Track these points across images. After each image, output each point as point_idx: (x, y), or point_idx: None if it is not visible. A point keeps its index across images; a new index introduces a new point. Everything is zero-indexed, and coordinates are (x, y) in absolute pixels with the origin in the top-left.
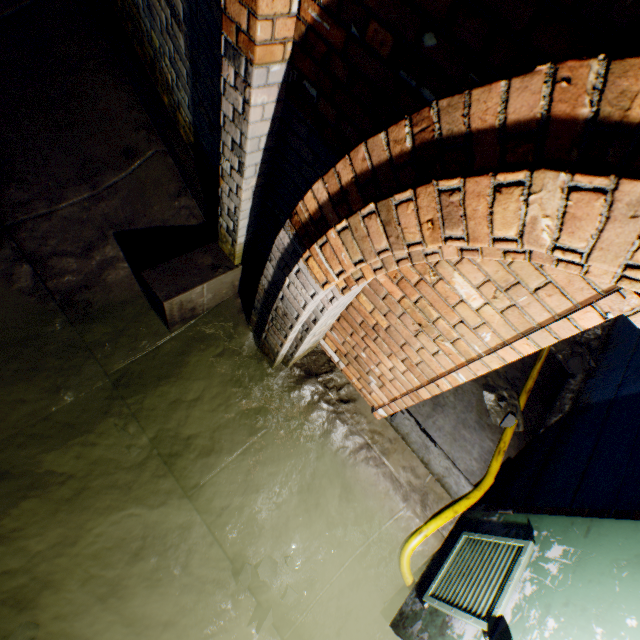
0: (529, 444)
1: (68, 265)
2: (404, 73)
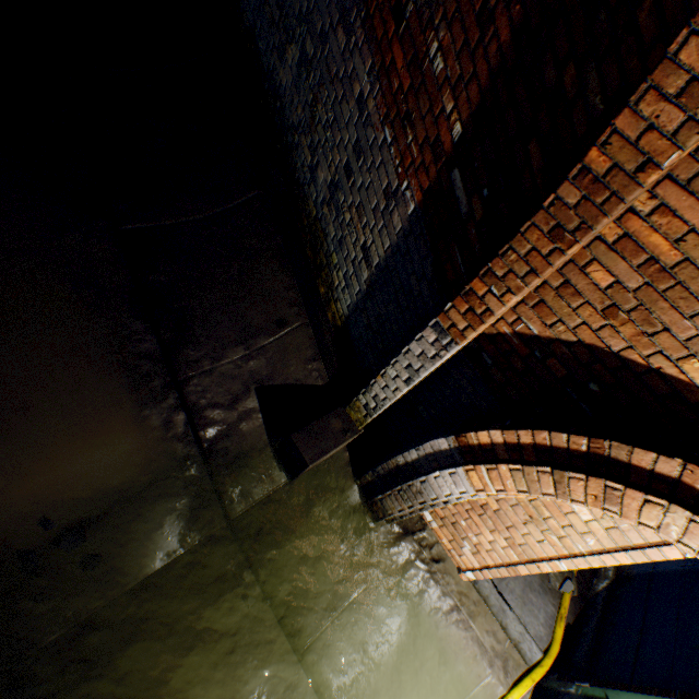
0: (583, 609)
1: (217, 415)
2: (570, 390)
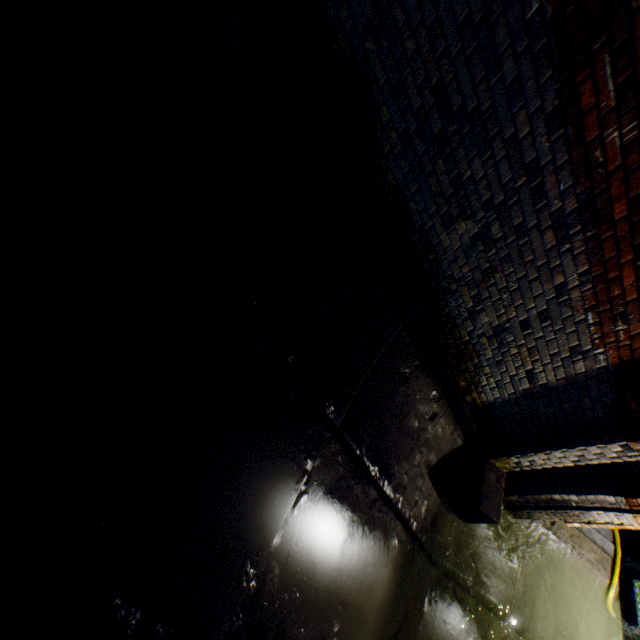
0: None
1: (417, 510)
2: None
